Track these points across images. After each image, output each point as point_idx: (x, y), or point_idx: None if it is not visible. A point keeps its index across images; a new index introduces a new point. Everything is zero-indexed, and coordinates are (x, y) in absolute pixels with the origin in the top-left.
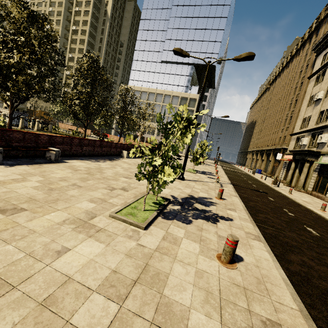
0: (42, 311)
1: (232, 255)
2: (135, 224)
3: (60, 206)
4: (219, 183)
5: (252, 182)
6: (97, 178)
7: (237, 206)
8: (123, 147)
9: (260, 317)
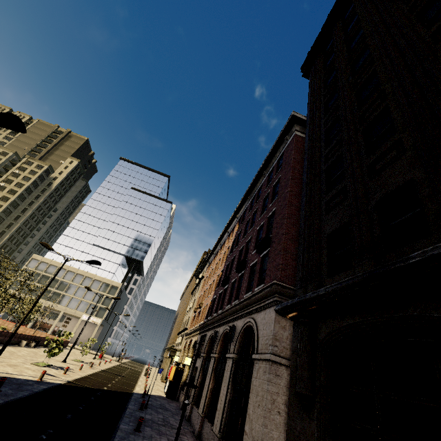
0: (27, 368)
1: (66, 371)
2: (39, 365)
3: (14, 359)
4: (92, 368)
5: (127, 373)
6: (16, 355)
7: (87, 372)
8: (24, 337)
9: (65, 376)
